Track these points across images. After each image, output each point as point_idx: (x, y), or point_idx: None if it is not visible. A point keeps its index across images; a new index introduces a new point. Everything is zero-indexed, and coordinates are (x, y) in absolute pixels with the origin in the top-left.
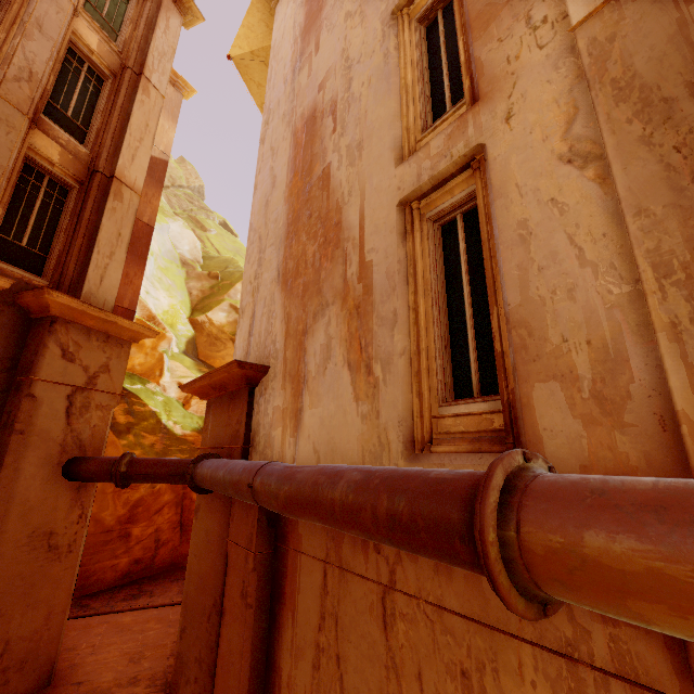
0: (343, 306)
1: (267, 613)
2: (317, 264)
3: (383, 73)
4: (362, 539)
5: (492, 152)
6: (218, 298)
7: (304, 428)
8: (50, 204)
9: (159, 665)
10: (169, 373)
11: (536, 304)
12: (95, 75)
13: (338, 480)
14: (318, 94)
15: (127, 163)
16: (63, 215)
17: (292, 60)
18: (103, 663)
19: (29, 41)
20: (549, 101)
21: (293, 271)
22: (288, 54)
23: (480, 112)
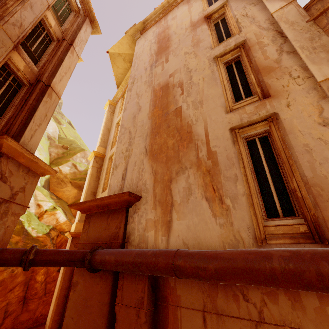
0: (198, 169)
1: None
2: (176, 148)
3: (212, 77)
4: (233, 294)
5: (282, 116)
6: (66, 159)
7: (174, 231)
8: (10, 90)
9: None
10: (33, 197)
11: (322, 177)
12: (49, 37)
13: (271, 256)
14: (169, 78)
15: (57, 81)
16: (16, 97)
17: (150, 61)
18: None
19: (24, 10)
20: (308, 103)
21: (158, 150)
22: (147, 59)
23: (272, 101)
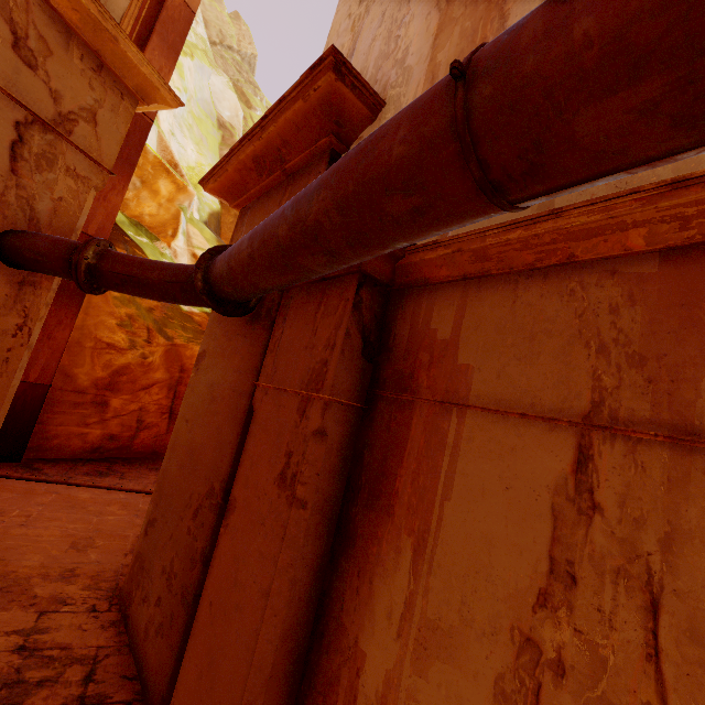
0: None
1: (331, 526)
2: None
3: None
4: None
5: None
6: None
7: None
8: None
9: (112, 561)
10: (184, 238)
11: None
12: None
13: None
14: None
15: None
16: None
17: None
18: (33, 540)
19: None
20: None
21: None
22: None
23: None
